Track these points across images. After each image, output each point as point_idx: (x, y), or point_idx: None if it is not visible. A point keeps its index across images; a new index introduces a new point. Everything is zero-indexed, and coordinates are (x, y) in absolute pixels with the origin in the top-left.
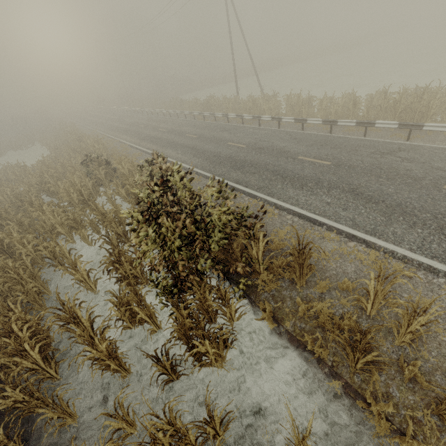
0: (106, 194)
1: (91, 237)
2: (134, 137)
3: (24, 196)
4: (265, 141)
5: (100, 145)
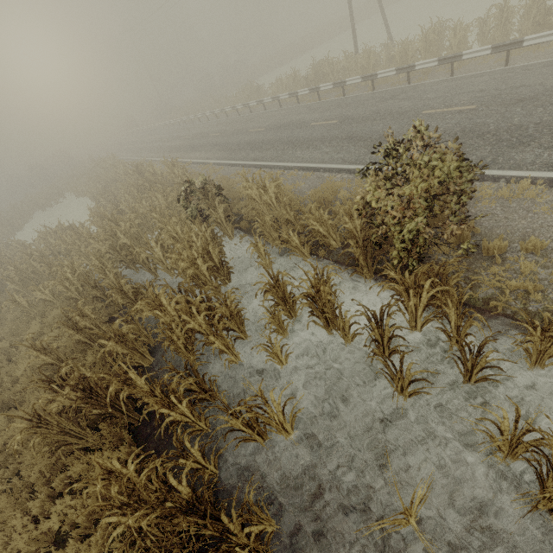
0: (257, 247)
1: (286, 350)
2: (216, 151)
3: (100, 277)
4: (513, 87)
5: (179, 169)
